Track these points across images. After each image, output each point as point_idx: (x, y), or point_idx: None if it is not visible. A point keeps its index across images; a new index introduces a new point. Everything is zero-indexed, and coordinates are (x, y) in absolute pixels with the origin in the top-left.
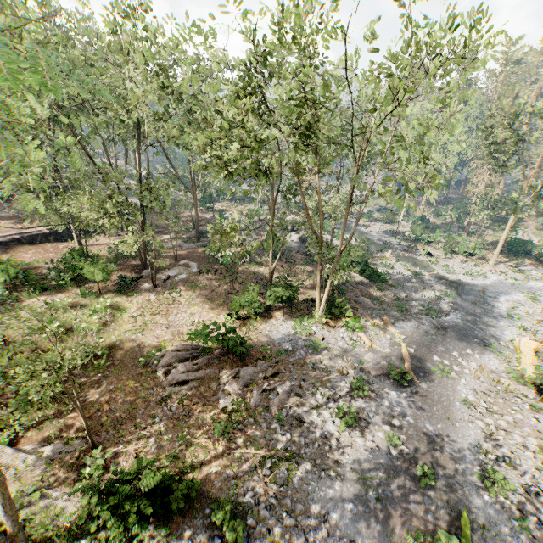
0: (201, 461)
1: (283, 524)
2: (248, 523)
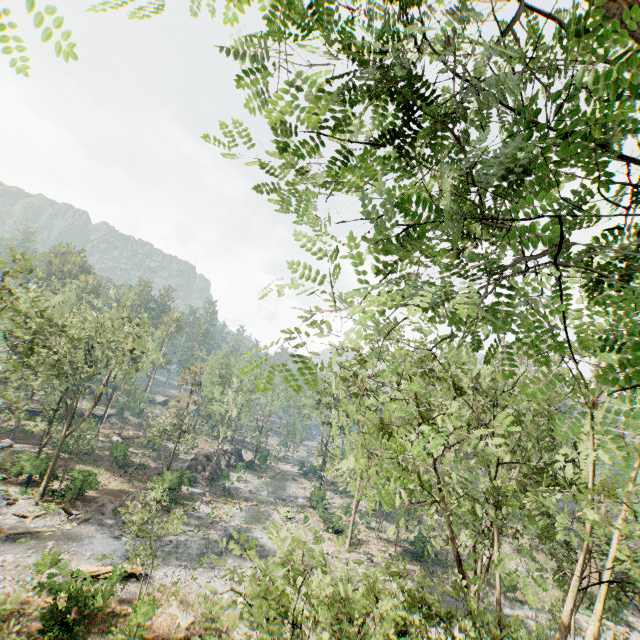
0: None
1: None
2: None
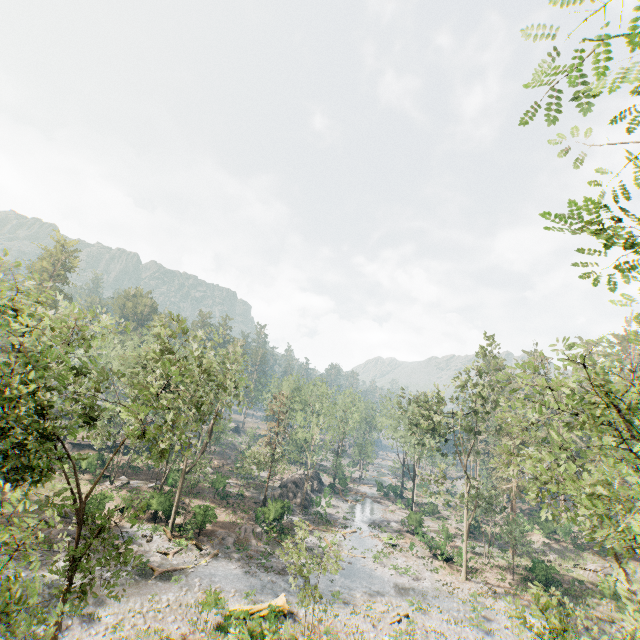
0: None
1: None
2: None
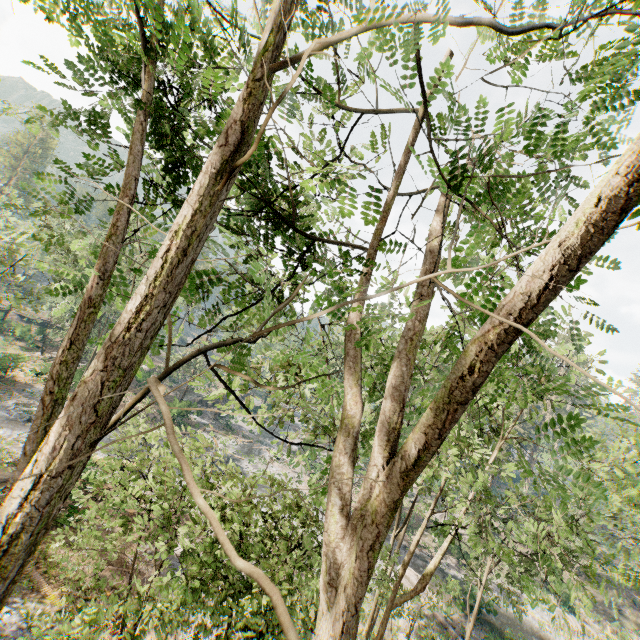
0: None
1: None
2: None
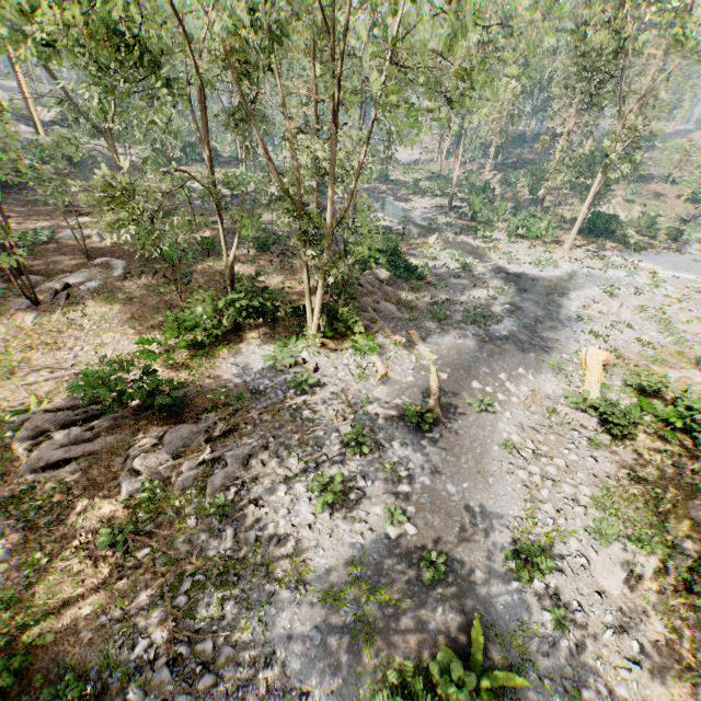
0: (64, 600)
1: (193, 687)
2: (128, 697)
